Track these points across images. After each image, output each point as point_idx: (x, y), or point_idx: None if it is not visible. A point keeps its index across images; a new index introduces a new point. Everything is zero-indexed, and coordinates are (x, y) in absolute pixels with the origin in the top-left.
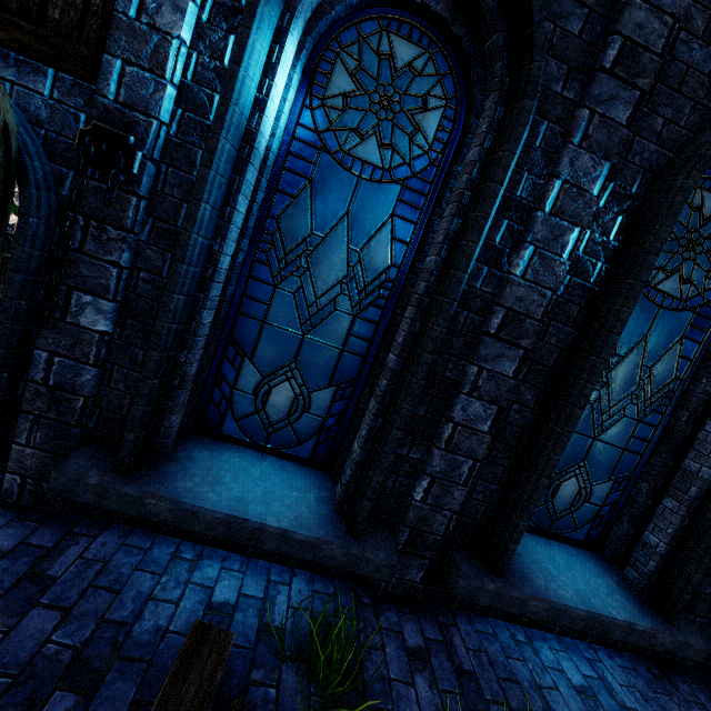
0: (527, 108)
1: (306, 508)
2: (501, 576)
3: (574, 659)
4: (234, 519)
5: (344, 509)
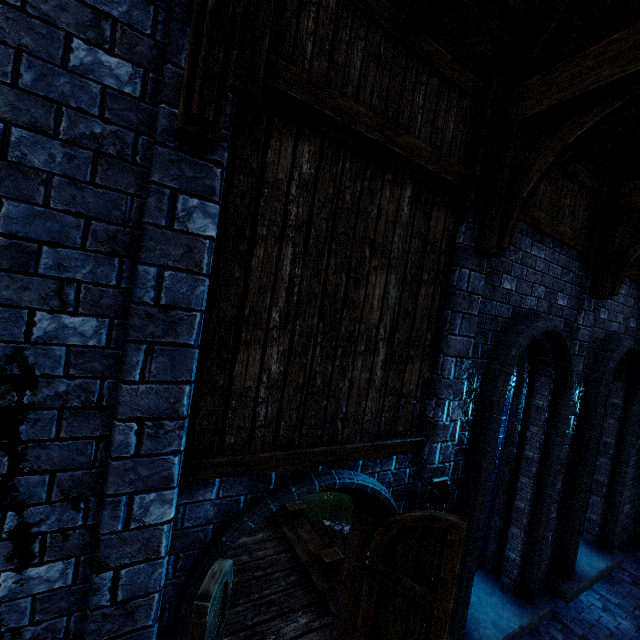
0: (571, 393)
1: (507, 603)
2: (572, 579)
3: (589, 593)
4: (506, 637)
5: (516, 590)
